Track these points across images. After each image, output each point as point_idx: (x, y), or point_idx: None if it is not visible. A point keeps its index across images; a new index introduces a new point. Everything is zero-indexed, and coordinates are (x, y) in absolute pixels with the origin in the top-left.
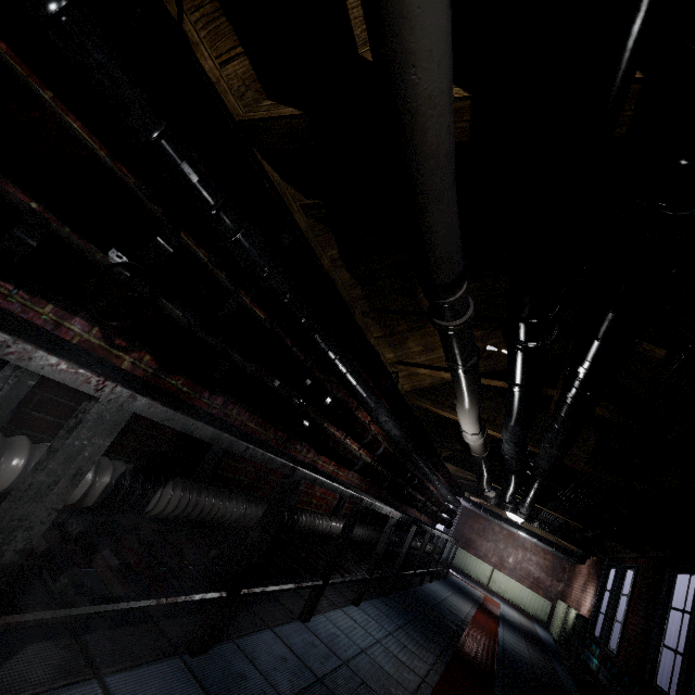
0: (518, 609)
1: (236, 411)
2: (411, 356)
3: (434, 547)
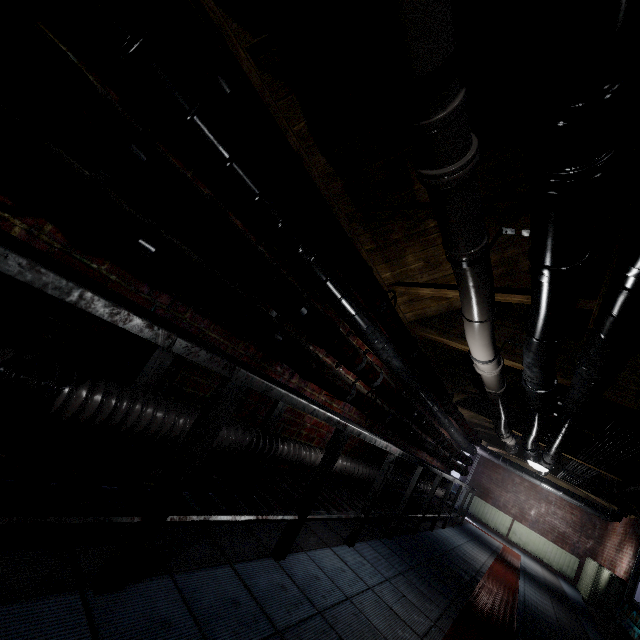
0: (541, 563)
1: (190, 315)
2: (411, 275)
3: (446, 493)
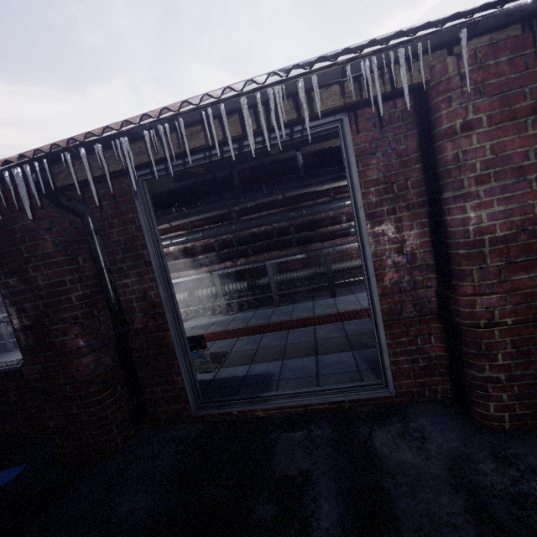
0: None
1: (273, 253)
2: None
3: None
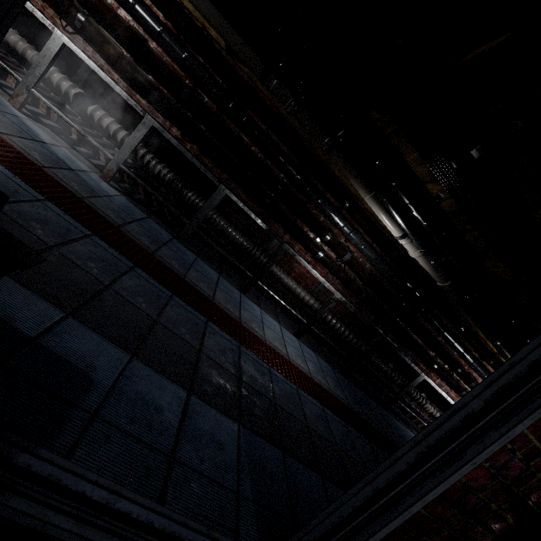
0: None
1: (234, 185)
2: None
3: None
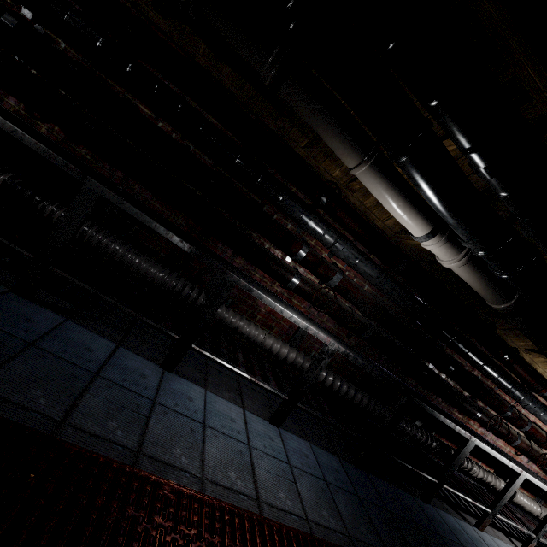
0: None
1: (138, 187)
2: None
3: (507, 485)
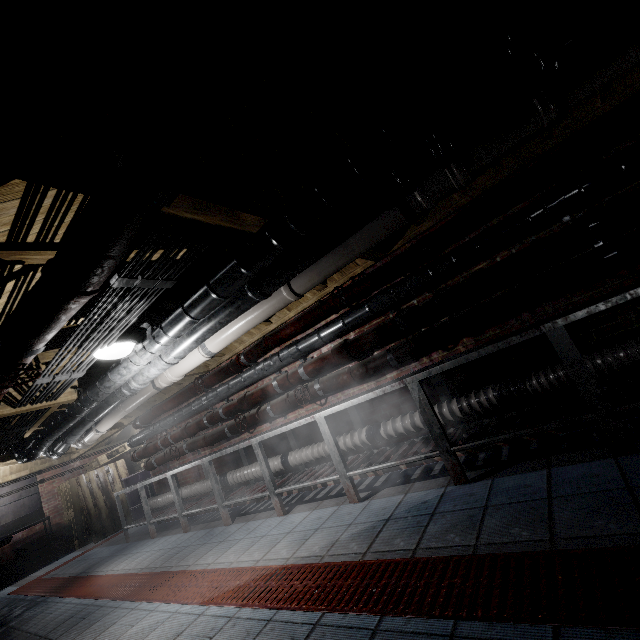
0: None
1: (547, 307)
2: None
3: None
